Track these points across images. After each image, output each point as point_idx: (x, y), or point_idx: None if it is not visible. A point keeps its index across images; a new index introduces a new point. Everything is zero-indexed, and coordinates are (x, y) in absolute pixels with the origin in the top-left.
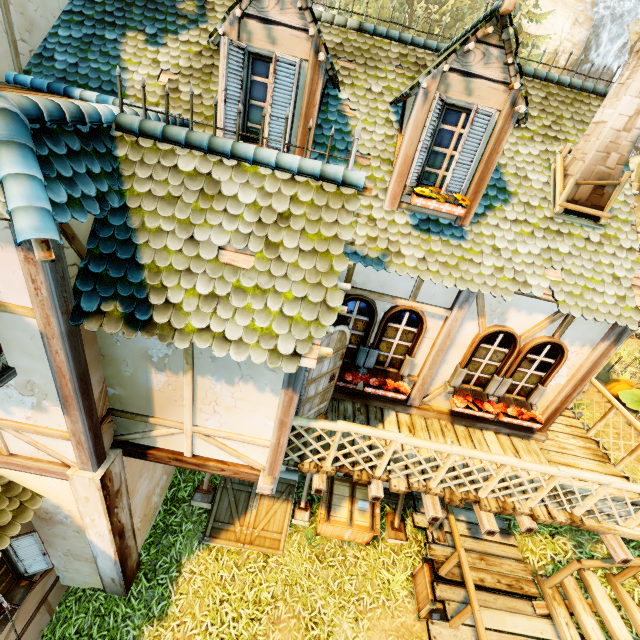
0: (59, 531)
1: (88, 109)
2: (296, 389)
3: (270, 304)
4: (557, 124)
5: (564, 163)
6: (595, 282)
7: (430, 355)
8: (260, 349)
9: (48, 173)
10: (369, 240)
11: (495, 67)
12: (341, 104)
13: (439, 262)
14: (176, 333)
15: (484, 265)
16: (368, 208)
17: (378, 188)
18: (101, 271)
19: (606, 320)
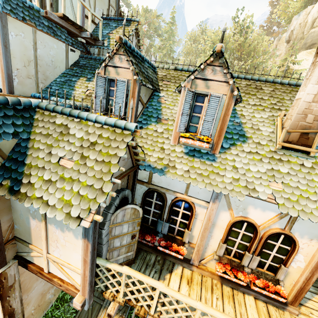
0: None
1: (25, 100)
2: (89, 239)
3: (74, 187)
4: (280, 102)
5: (282, 121)
6: (309, 193)
7: (200, 231)
8: (62, 212)
9: None
10: (158, 159)
11: (219, 75)
12: (160, 98)
13: (197, 173)
14: (27, 198)
15: (226, 176)
16: (162, 143)
17: (169, 134)
18: (9, 165)
19: None
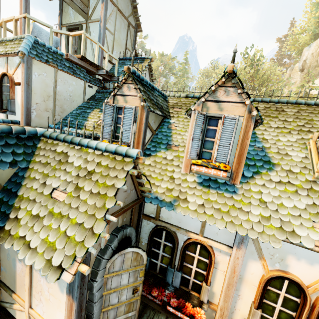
0: None
1: (30, 129)
2: (74, 297)
3: (62, 225)
4: (309, 124)
5: (317, 144)
6: None
7: (222, 287)
8: (42, 258)
9: None
10: (167, 190)
11: (233, 96)
12: (170, 124)
13: (214, 208)
14: (9, 237)
15: (252, 213)
16: (171, 172)
17: (180, 161)
18: (1, 197)
19: None
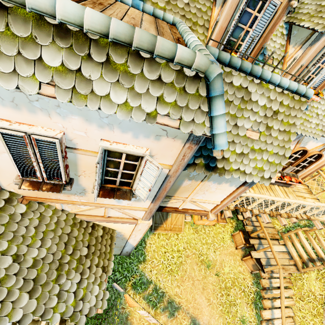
0: None
1: None
2: (250, 186)
3: (264, 156)
4: None
5: None
6: None
7: None
8: (257, 176)
9: None
10: None
11: None
12: None
13: None
14: (226, 171)
15: (312, 123)
16: None
17: None
18: None
19: None
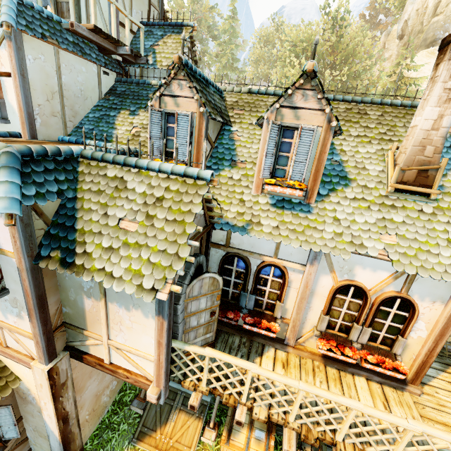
0: (30, 409)
1: (65, 149)
2: (164, 316)
3: (143, 254)
4: (391, 131)
5: (395, 156)
6: (429, 245)
7: (295, 302)
8: (132, 284)
9: (27, 180)
10: (238, 214)
11: (312, 101)
12: (232, 133)
13: (289, 229)
14: (85, 271)
15: (326, 231)
16: (240, 194)
17: (249, 181)
18: (55, 233)
19: (443, 278)
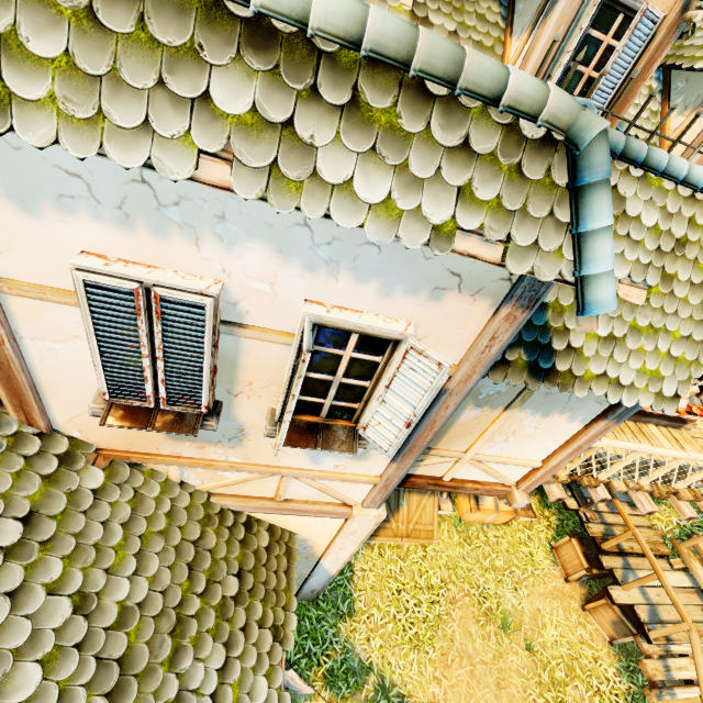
0: None
1: None
2: (620, 420)
3: (660, 344)
4: None
5: None
6: None
7: None
8: (647, 393)
9: None
10: None
11: None
12: None
13: None
14: (576, 381)
15: None
16: None
17: None
18: None
19: None
